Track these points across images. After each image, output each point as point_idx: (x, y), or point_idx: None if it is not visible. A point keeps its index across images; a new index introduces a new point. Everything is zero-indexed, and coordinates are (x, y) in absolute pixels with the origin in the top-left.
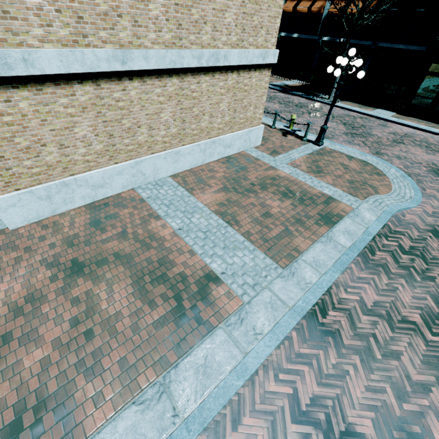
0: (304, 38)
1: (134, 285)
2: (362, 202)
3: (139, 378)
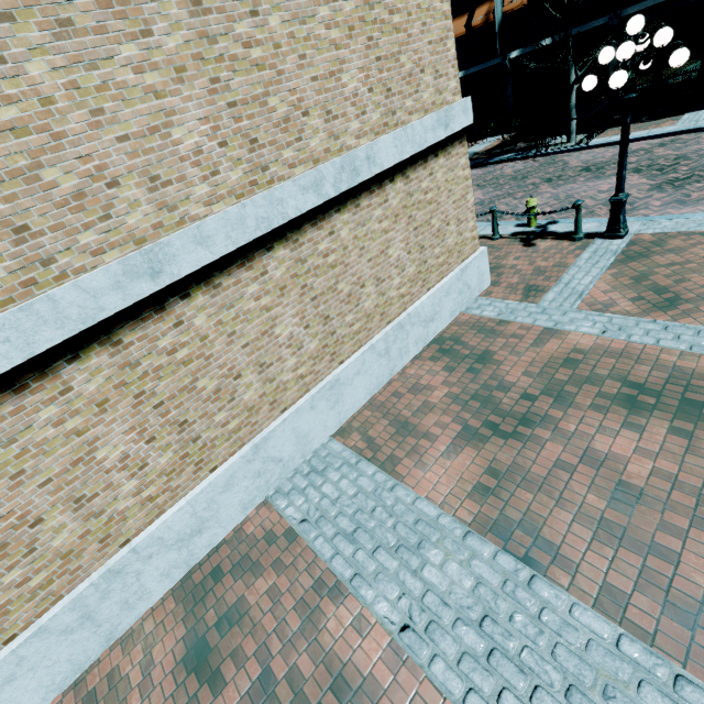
0: (475, 71)
1: None
2: None
3: None
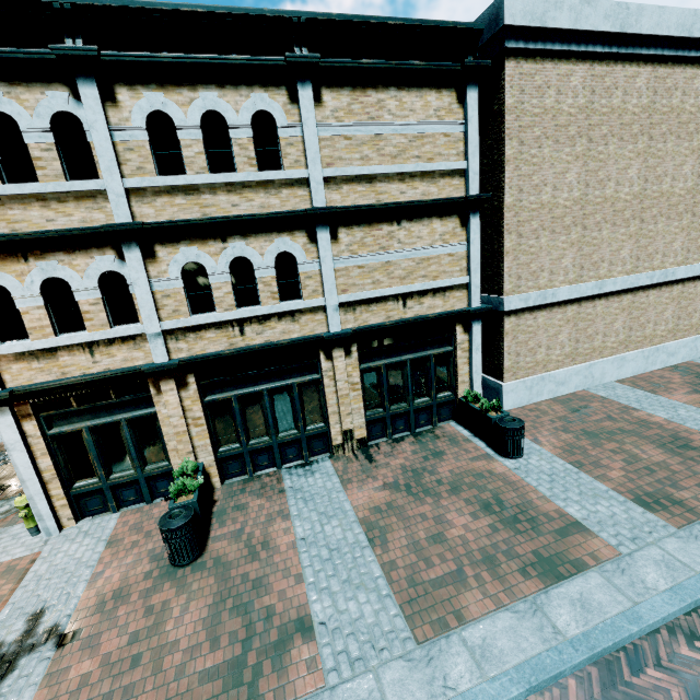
0: None
1: (660, 449)
2: None
3: None
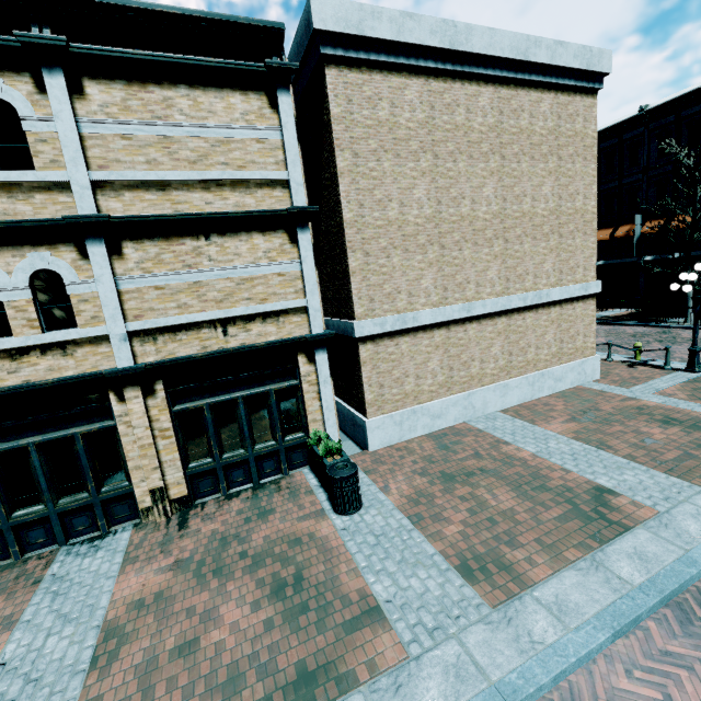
0: (613, 263)
1: (514, 492)
2: None
3: (564, 554)
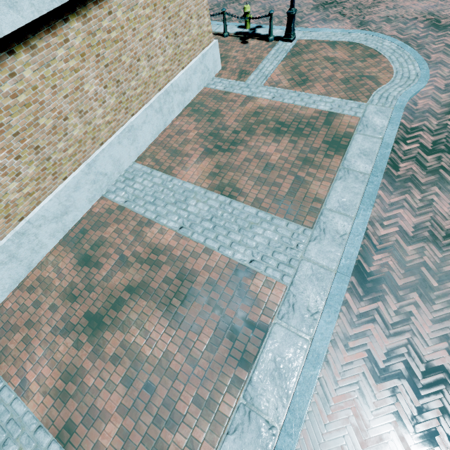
0: None
1: (166, 315)
2: (366, 104)
3: (221, 407)
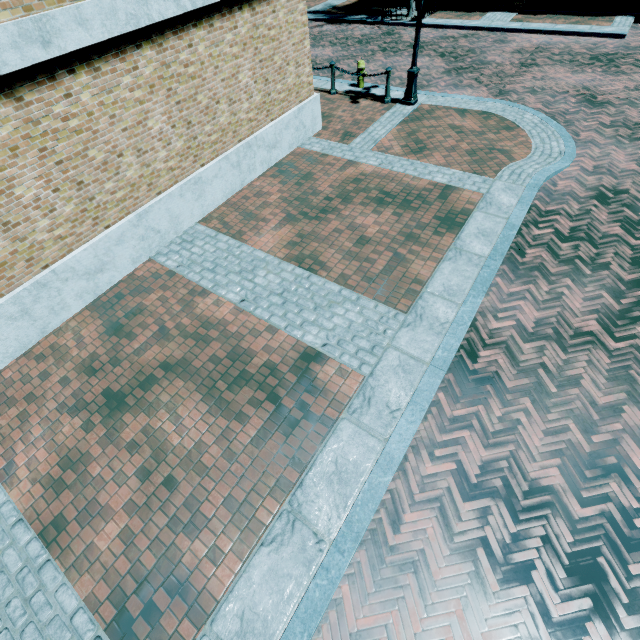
0: None
1: (206, 400)
2: (493, 180)
3: (258, 514)
